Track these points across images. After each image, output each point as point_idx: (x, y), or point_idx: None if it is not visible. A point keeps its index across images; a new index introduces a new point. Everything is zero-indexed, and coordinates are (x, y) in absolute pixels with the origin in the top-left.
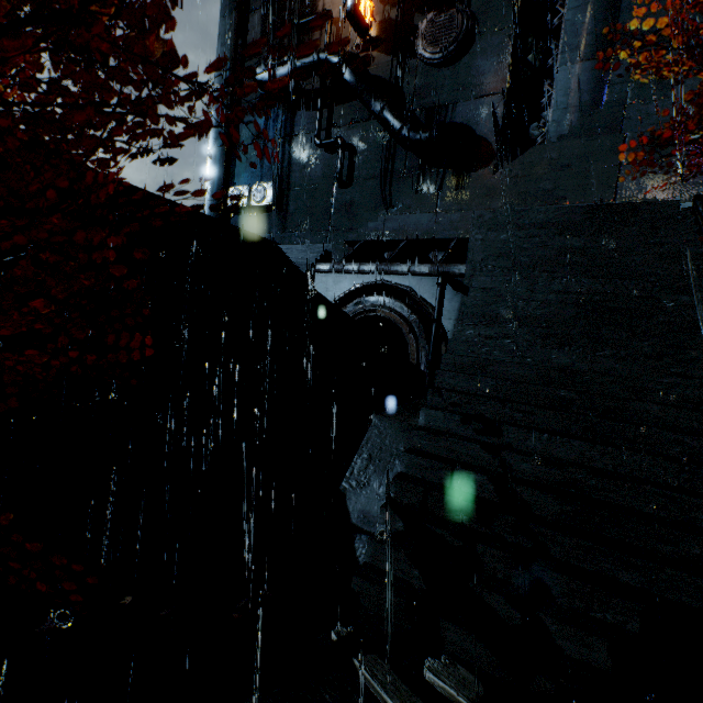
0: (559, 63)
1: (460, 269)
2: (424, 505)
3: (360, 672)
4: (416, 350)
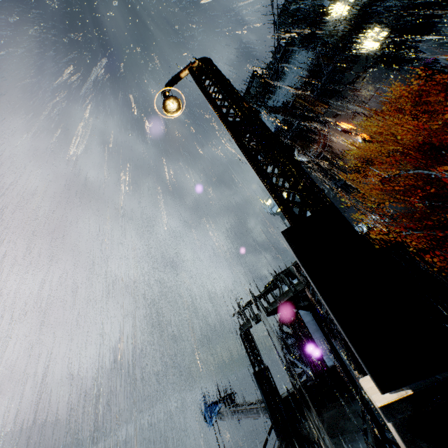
0: None
1: None
2: None
3: None
4: None
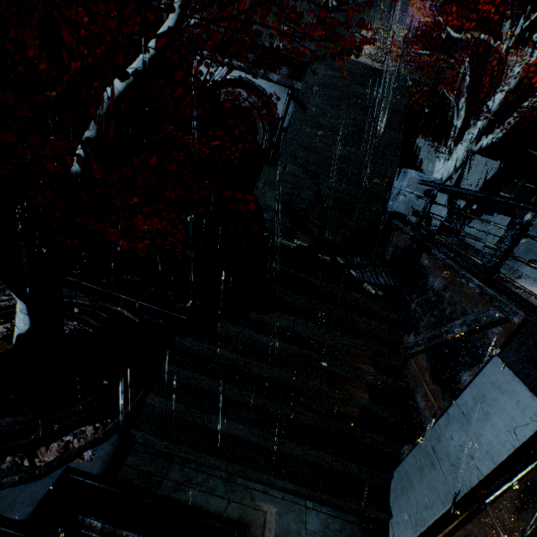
0: None
1: (298, 86)
2: (289, 202)
3: (278, 240)
4: (263, 136)
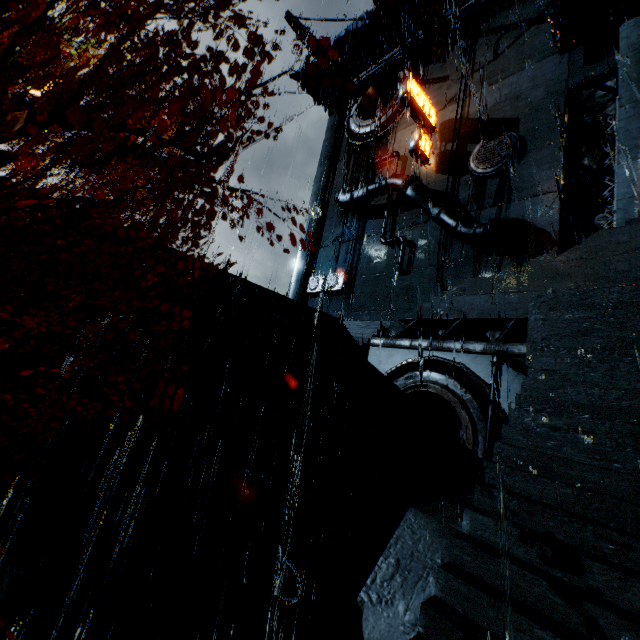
0: (617, 161)
1: (520, 349)
2: None
3: None
4: (472, 434)
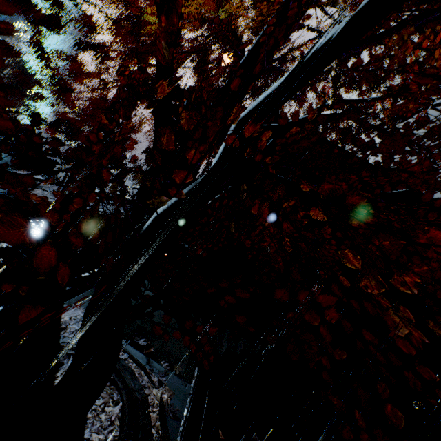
0: None
1: None
2: None
3: None
4: None
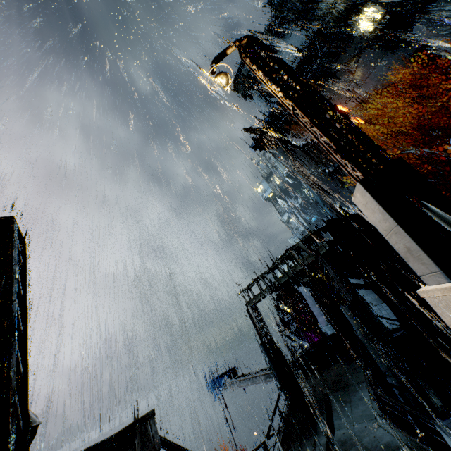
0: None
1: None
2: None
3: None
4: None
